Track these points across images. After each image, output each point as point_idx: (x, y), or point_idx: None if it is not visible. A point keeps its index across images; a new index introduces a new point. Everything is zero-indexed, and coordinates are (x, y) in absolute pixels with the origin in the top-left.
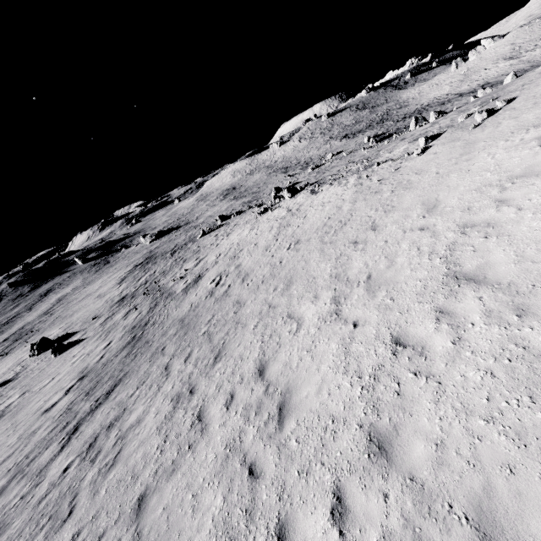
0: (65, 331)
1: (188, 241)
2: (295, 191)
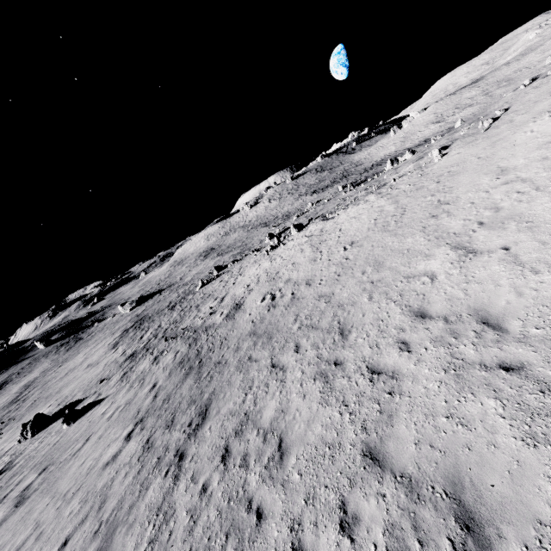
0: (61, 406)
1: (184, 295)
2: (300, 226)
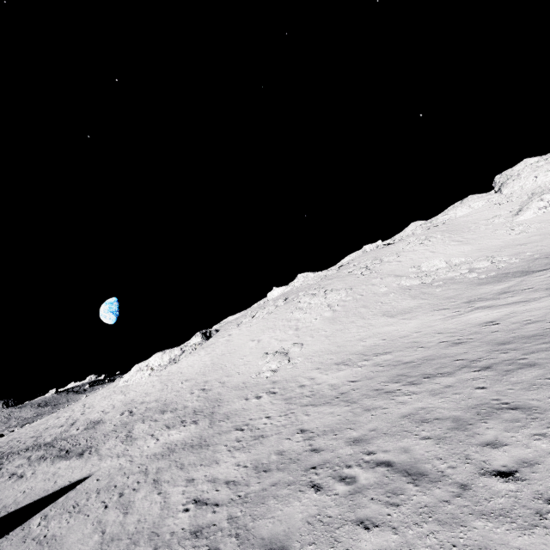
0: None
1: None
2: (2, 435)
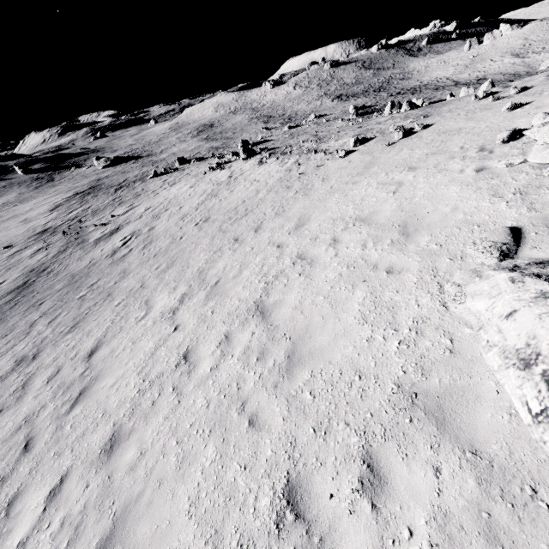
0: None
1: (138, 178)
2: (251, 153)
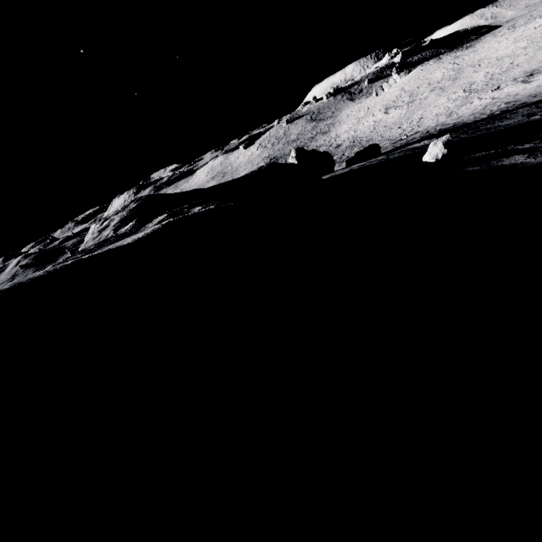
0: None
1: None
2: None
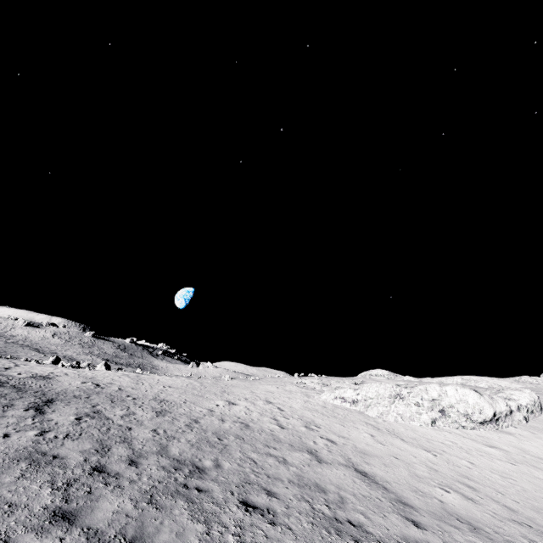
0: None
1: None
2: (109, 367)
